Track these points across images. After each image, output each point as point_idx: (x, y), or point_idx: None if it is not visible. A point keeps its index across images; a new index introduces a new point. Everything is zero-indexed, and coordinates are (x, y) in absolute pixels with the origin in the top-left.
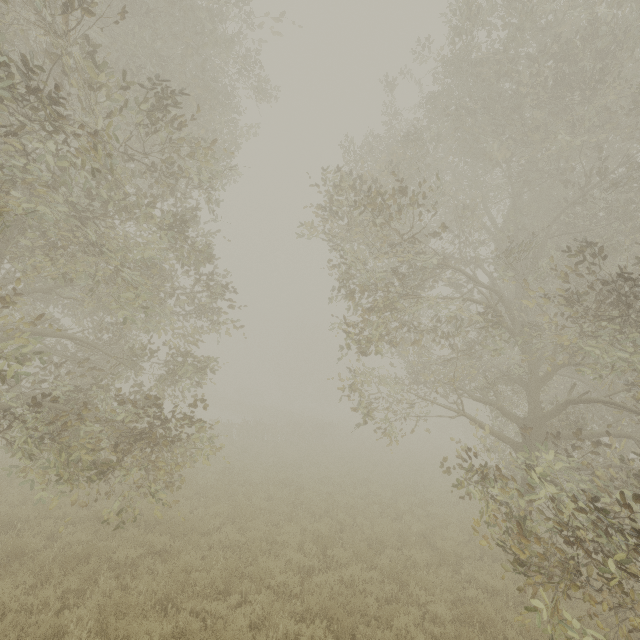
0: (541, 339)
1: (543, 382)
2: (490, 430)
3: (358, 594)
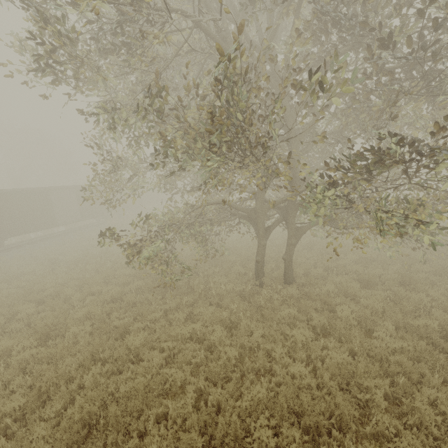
0: None
1: None
2: None
3: None
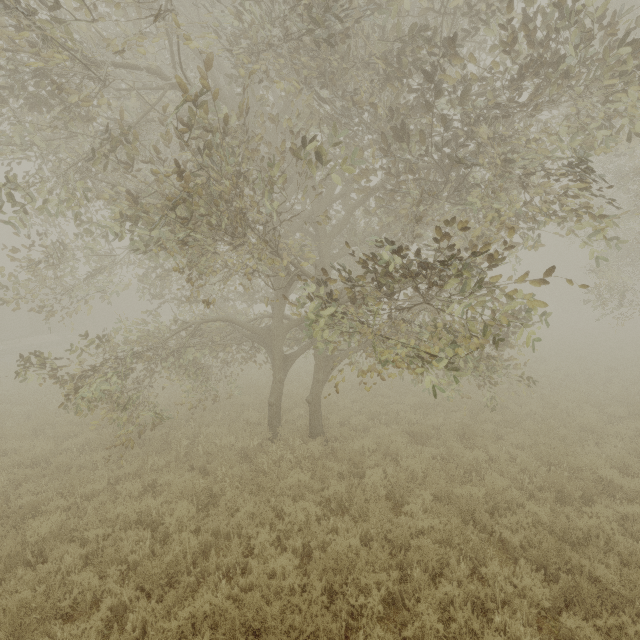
0: None
1: None
2: None
3: None
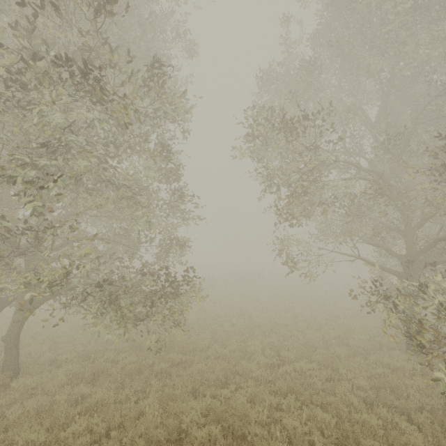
0: (416, 201)
1: (416, 230)
2: (380, 266)
3: (309, 377)
